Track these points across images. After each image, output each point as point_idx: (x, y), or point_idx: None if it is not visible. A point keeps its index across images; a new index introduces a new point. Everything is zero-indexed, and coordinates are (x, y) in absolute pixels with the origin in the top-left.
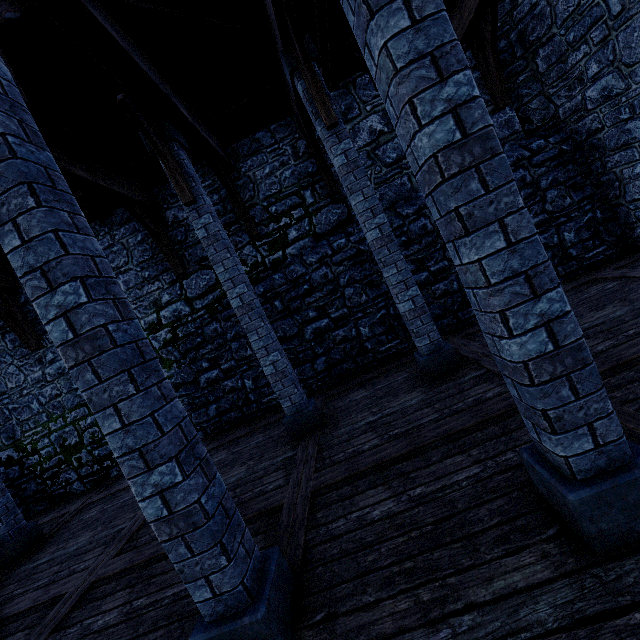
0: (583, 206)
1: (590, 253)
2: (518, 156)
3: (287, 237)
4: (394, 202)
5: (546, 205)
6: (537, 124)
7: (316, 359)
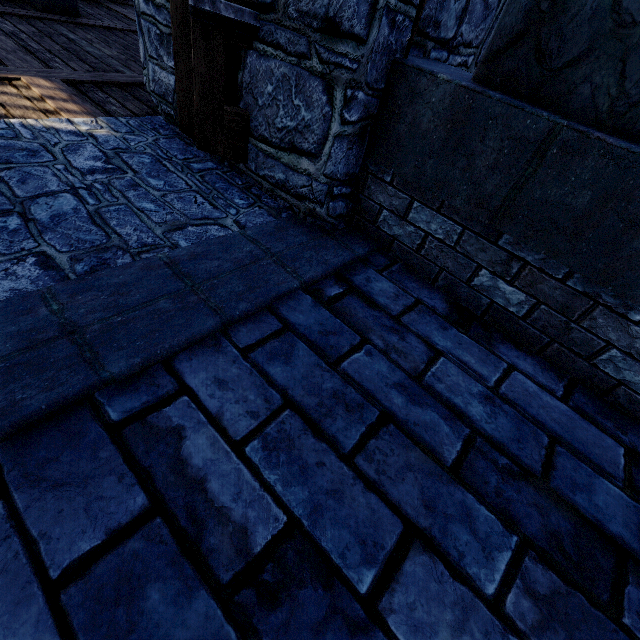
0: None
1: None
2: None
3: None
4: None
5: None
6: None
7: None
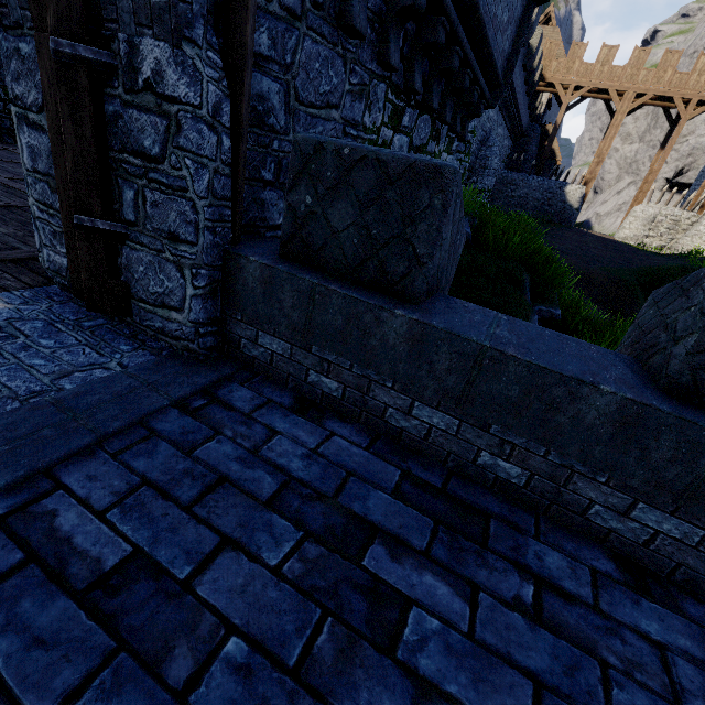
0: None
1: None
2: None
3: None
4: None
5: None
6: None
7: None
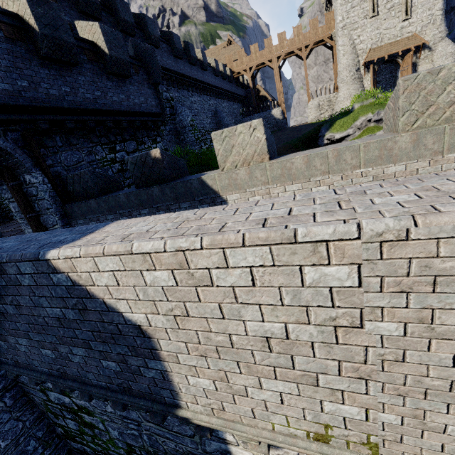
0: None
1: None
2: None
3: None
4: None
5: None
6: None
7: None
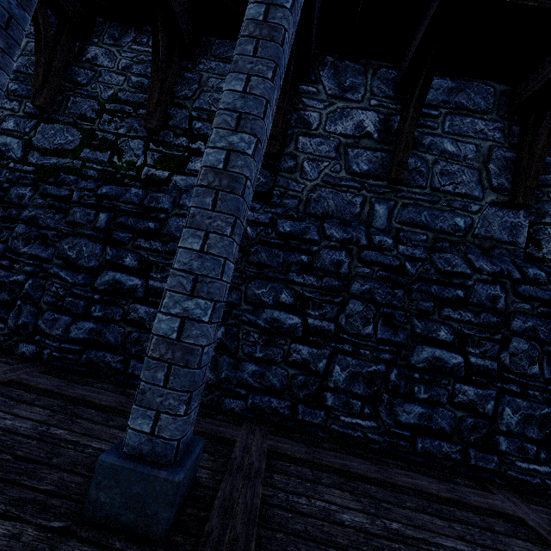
0: (550, 391)
1: (526, 463)
2: (504, 270)
3: (187, 163)
4: (328, 214)
5: (504, 352)
6: (545, 254)
7: (83, 319)
